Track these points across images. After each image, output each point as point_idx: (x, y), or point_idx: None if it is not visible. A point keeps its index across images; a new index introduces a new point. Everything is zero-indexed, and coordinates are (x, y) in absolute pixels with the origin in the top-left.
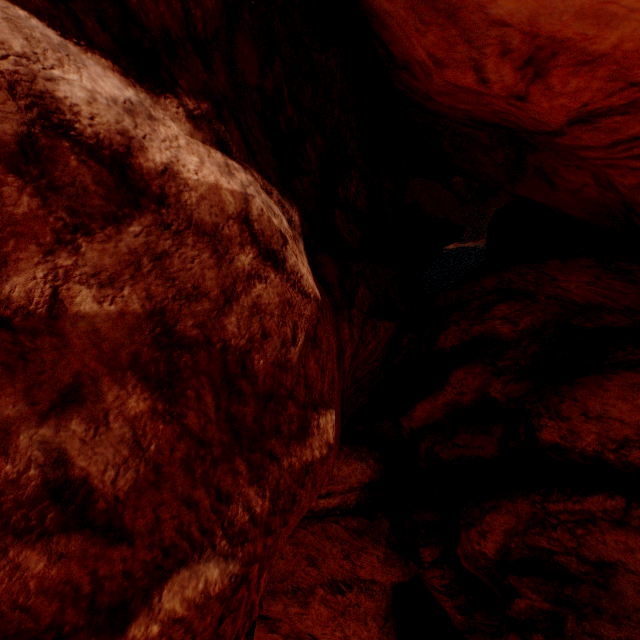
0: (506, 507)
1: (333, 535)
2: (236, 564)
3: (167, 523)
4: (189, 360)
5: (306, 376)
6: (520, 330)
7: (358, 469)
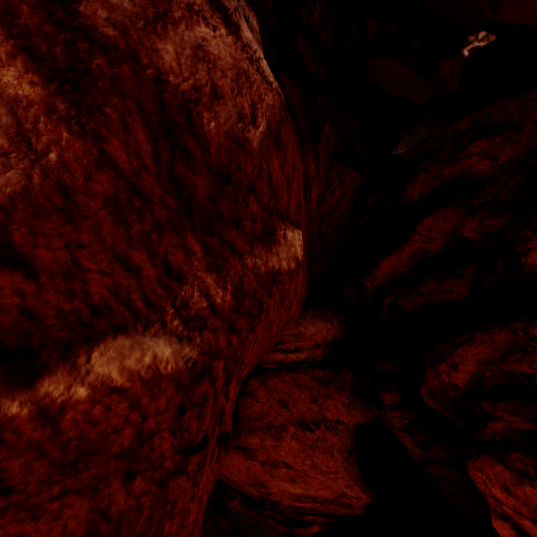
0: (480, 339)
1: (301, 384)
2: (193, 349)
3: (93, 276)
4: (105, 68)
5: (269, 176)
6: (500, 164)
7: (323, 328)
